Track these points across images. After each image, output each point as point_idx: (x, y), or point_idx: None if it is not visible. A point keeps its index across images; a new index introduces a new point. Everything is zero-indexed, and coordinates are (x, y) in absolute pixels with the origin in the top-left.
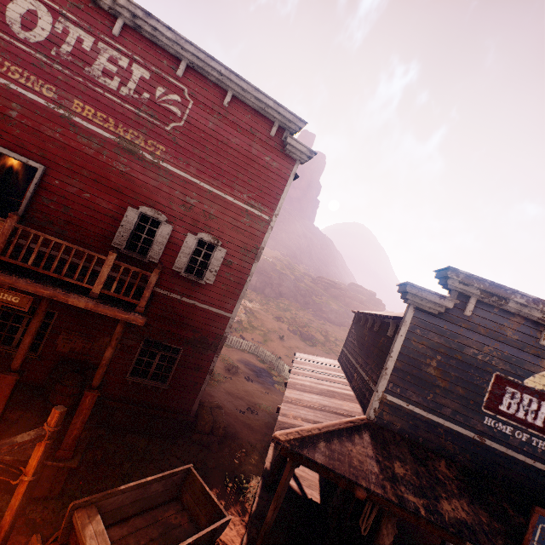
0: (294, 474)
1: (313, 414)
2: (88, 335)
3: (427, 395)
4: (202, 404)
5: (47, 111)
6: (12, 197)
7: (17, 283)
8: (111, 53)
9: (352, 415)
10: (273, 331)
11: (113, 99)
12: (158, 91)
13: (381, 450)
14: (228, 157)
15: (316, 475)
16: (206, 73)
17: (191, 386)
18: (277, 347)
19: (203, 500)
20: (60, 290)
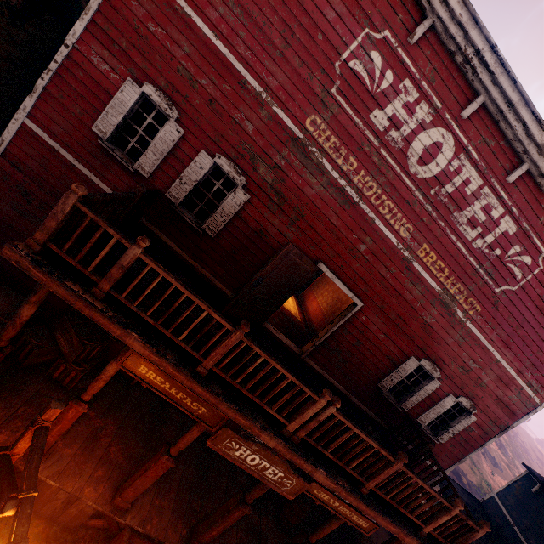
0: None
1: None
2: None
3: None
4: None
5: (392, 250)
6: None
7: (376, 517)
8: (491, 200)
9: None
10: None
11: (461, 249)
12: (512, 249)
13: None
14: (540, 332)
15: None
16: None
17: None
18: None
19: None
20: (404, 531)
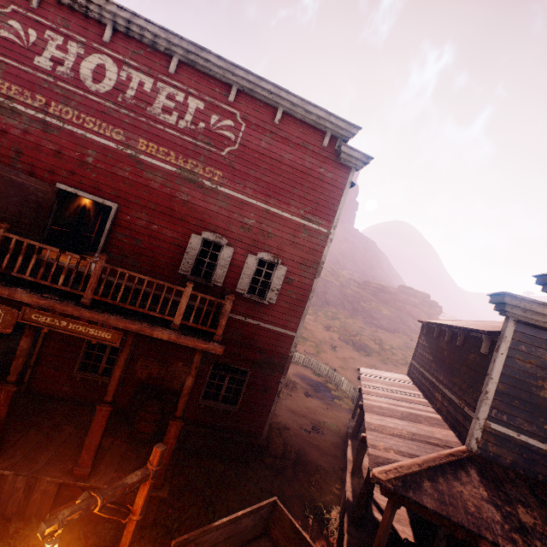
0: (379, 506)
1: (405, 444)
2: (162, 360)
3: (543, 424)
4: (270, 426)
5: (117, 153)
6: (85, 232)
7: (109, 320)
8: (169, 90)
9: (449, 445)
10: (325, 342)
11: (173, 133)
12: (213, 119)
13: (496, 491)
14: (282, 173)
15: (403, 507)
16: (256, 94)
17: (260, 408)
18: (330, 358)
19: (294, 538)
20: (145, 324)
